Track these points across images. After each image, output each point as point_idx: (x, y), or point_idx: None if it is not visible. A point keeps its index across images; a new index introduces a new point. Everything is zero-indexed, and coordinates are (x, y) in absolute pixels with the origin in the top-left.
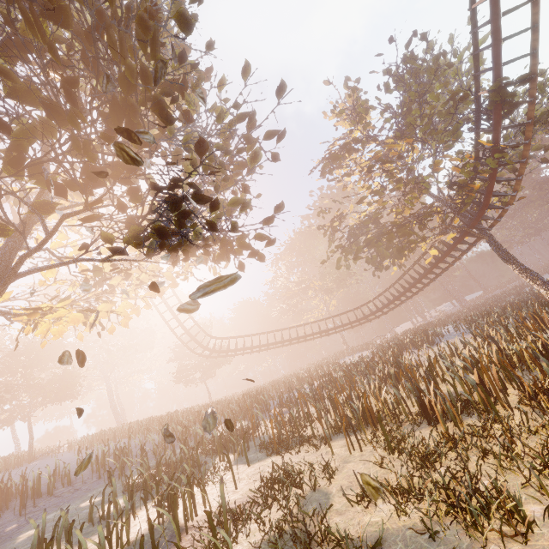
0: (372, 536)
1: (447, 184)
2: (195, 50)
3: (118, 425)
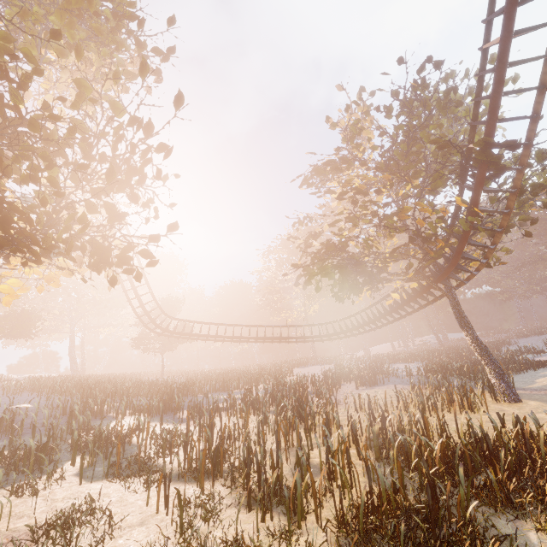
0: None
1: (414, 232)
2: (31, 35)
3: (72, 373)
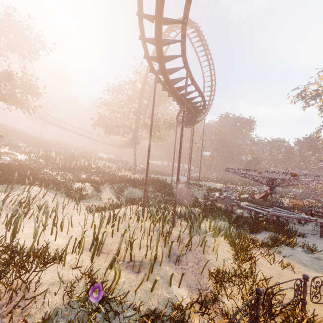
0: (5, 159)
1: (122, 124)
2: (16, 77)
3: None
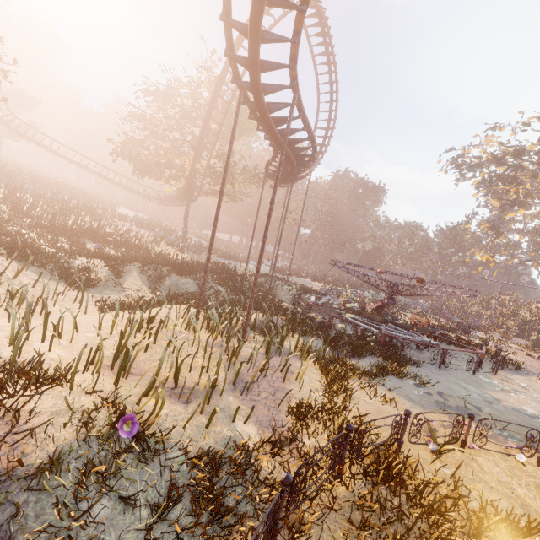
0: None
1: (168, 161)
2: None
3: None
